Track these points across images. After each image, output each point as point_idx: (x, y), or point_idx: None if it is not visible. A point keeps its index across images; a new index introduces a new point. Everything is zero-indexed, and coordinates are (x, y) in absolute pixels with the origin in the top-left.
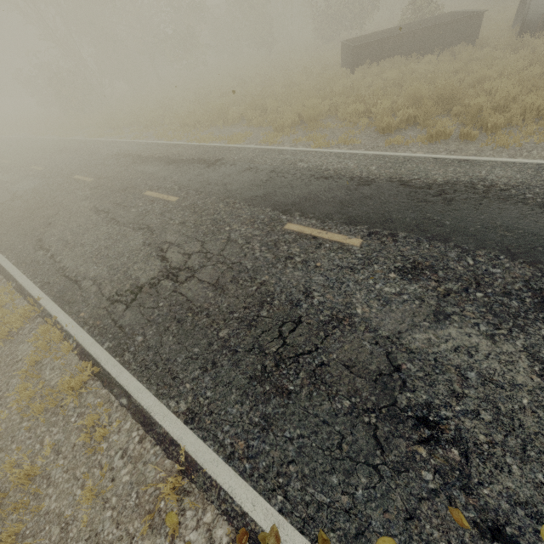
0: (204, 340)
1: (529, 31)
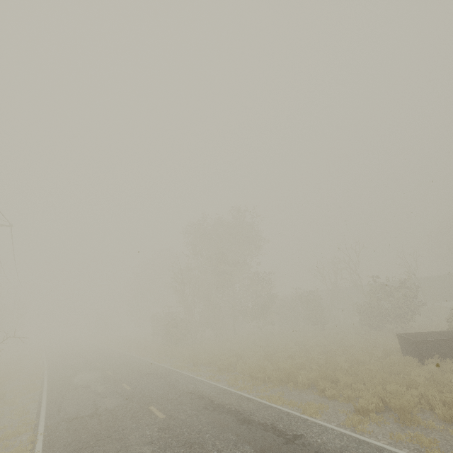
0: None
1: None
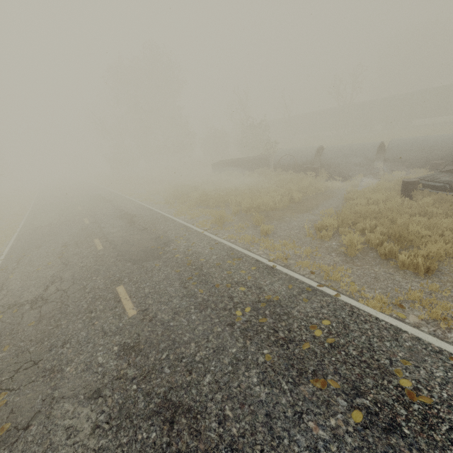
0: (33, 236)
1: (276, 168)
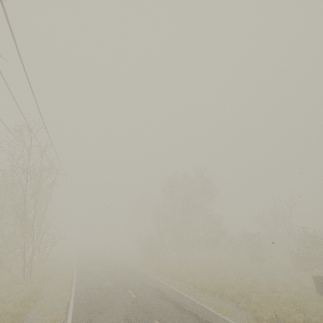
0: None
1: None
